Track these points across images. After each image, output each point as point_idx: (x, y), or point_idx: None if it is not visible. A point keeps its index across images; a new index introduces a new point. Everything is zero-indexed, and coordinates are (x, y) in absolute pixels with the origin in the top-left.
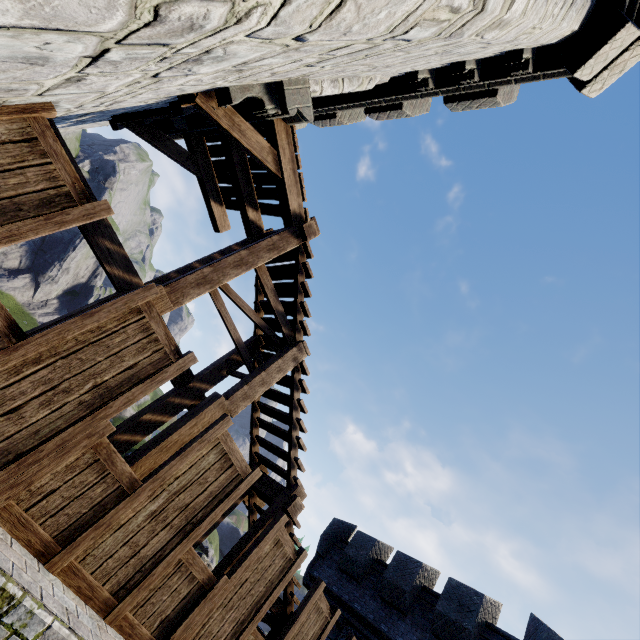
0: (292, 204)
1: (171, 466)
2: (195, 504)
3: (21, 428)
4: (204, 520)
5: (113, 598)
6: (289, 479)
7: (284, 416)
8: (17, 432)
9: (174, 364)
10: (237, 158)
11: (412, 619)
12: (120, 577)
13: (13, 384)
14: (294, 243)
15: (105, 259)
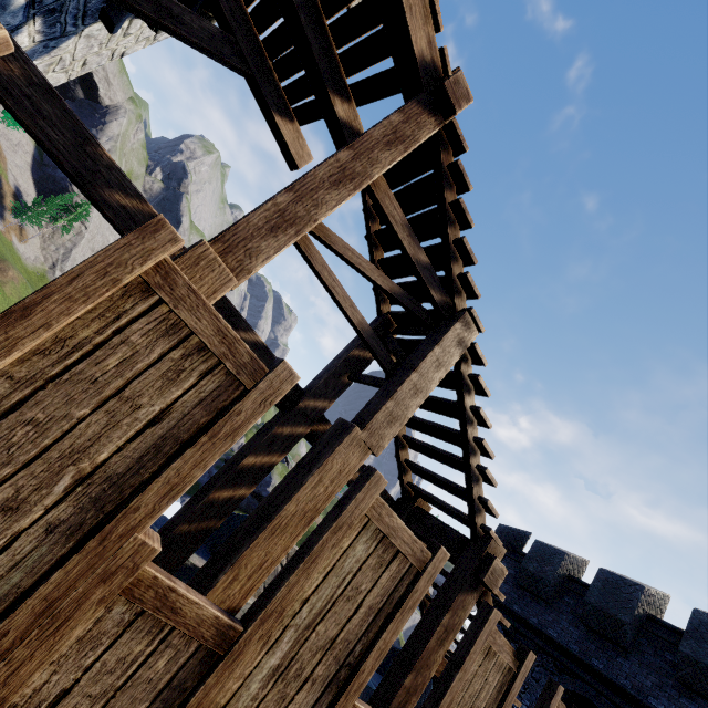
0: (416, 40)
1: (289, 586)
2: (346, 633)
3: None
4: (367, 657)
5: None
6: (474, 529)
7: (449, 434)
8: None
9: (250, 393)
10: None
11: (639, 658)
12: None
13: None
14: (430, 126)
15: (123, 226)
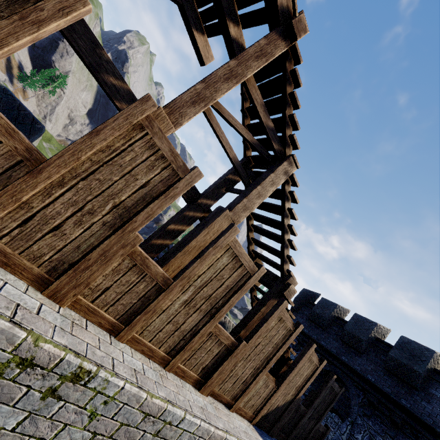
0: None
1: (193, 268)
2: (216, 294)
3: (68, 242)
4: (224, 306)
5: (167, 356)
6: (283, 271)
7: (275, 223)
8: (66, 245)
9: (182, 180)
10: None
11: (367, 357)
12: (169, 343)
13: (49, 205)
14: (282, 47)
15: (114, 96)
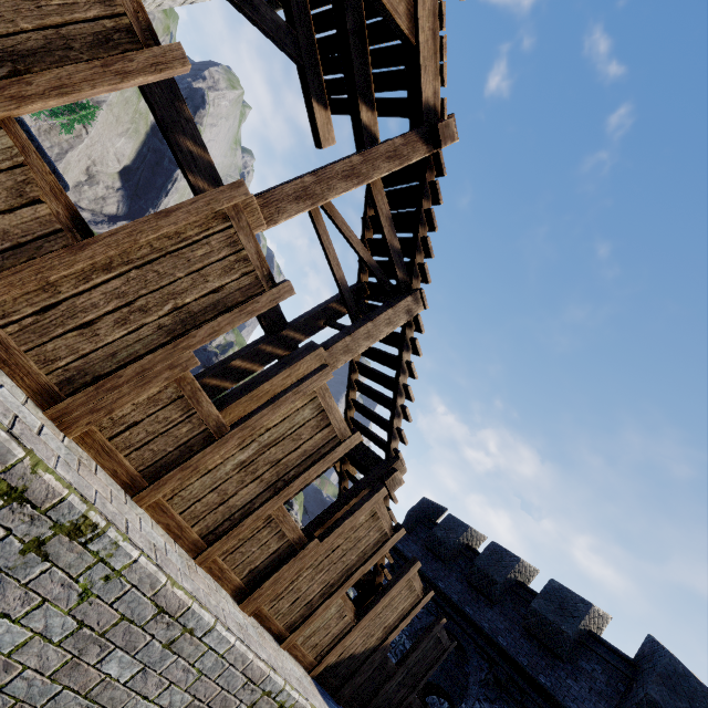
0: (425, 90)
1: (262, 415)
2: (287, 461)
3: (96, 347)
4: (296, 479)
5: (202, 541)
6: (389, 450)
7: (388, 380)
8: (92, 351)
9: (267, 293)
10: (352, 24)
11: (501, 609)
12: (209, 522)
13: (83, 293)
14: (422, 151)
15: (187, 166)
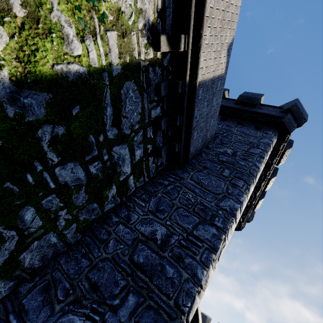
0: None
1: None
2: None
3: None
4: None
5: None
6: None
7: None
8: None
9: None
10: None
11: None
12: None
13: None
14: None
15: None
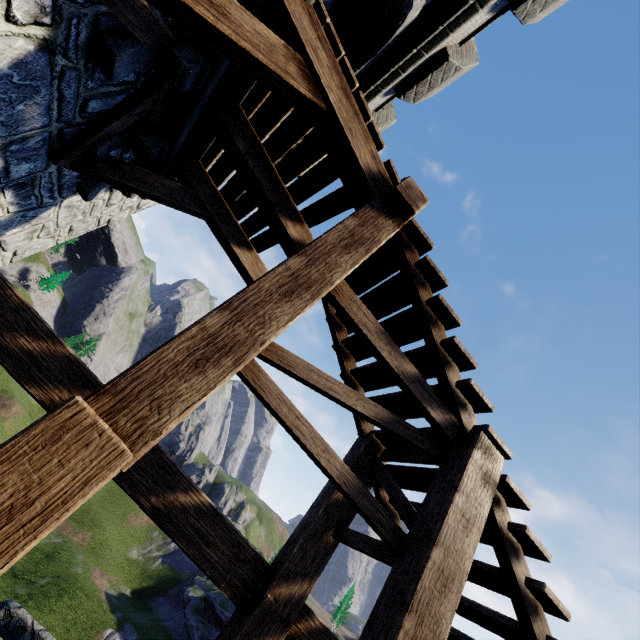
0: (360, 155)
1: None
2: None
3: None
4: None
5: None
6: None
7: (499, 624)
8: None
9: None
10: (244, 146)
11: None
12: None
13: None
14: (389, 227)
15: (23, 375)
